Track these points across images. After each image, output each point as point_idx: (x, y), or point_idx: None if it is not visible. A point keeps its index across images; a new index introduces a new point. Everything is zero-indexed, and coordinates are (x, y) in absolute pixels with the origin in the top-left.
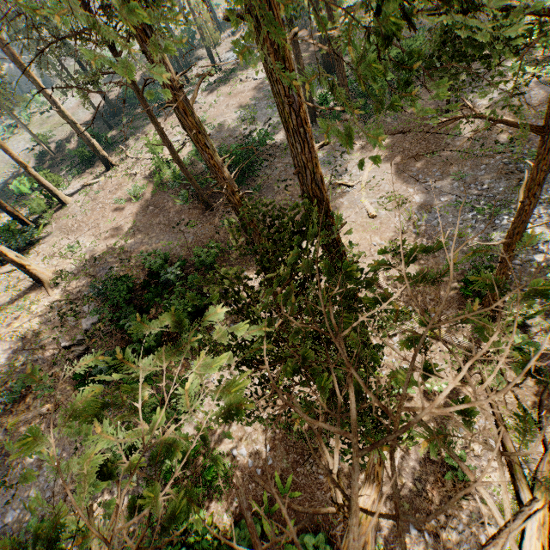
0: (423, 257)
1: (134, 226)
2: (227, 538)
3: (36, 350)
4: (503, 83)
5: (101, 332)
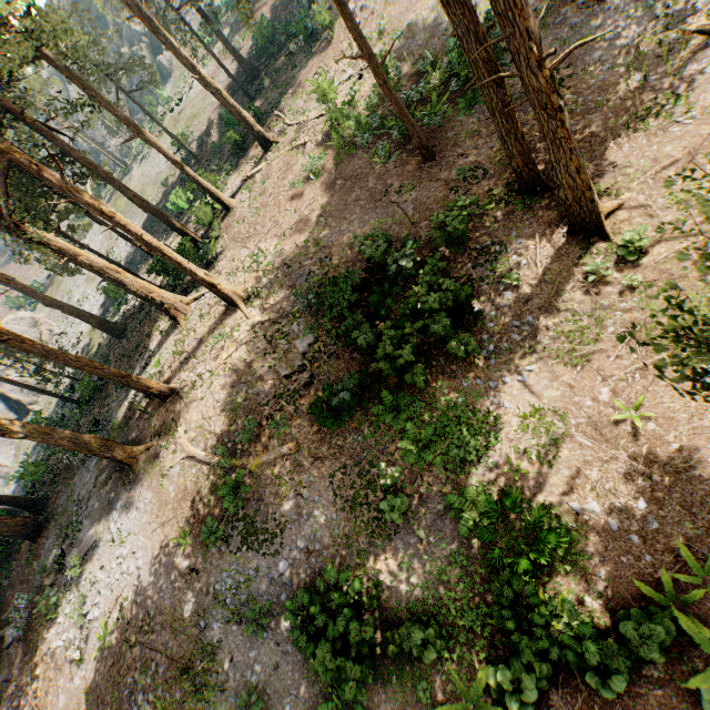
0: None
1: (323, 212)
2: (600, 629)
3: (254, 382)
4: None
5: (323, 353)
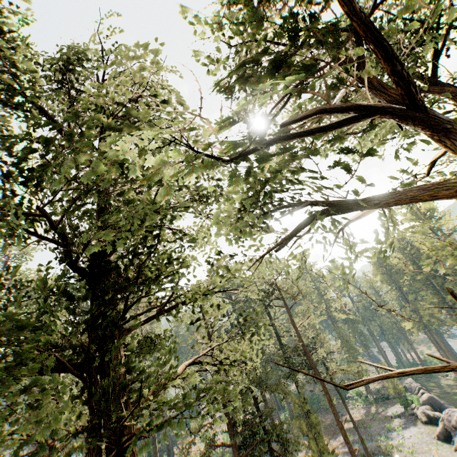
0: None
1: None
2: None
3: None
4: (352, 409)
5: None
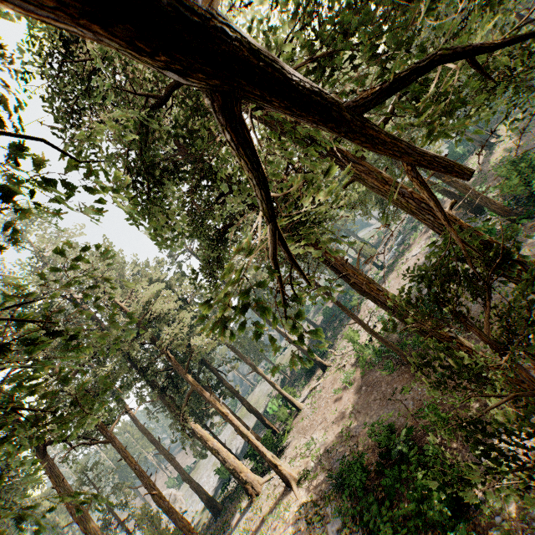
0: None
1: (353, 409)
2: None
3: None
4: None
5: None
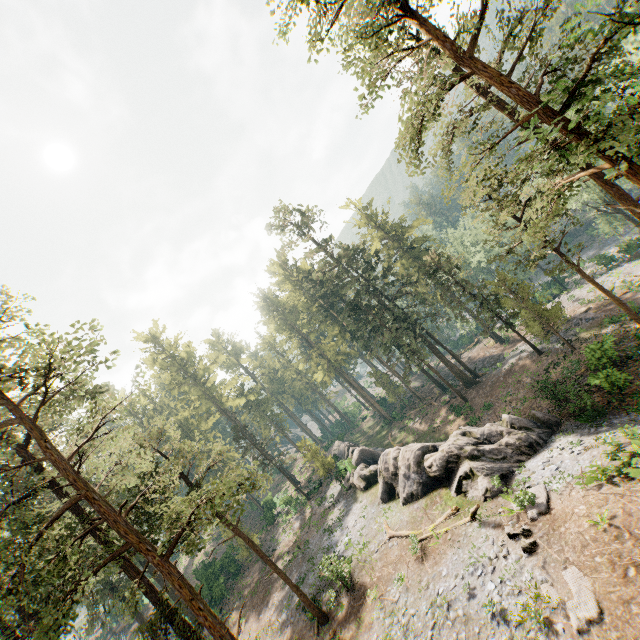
0: (290, 638)
1: None
2: None
3: None
4: (284, 530)
5: None
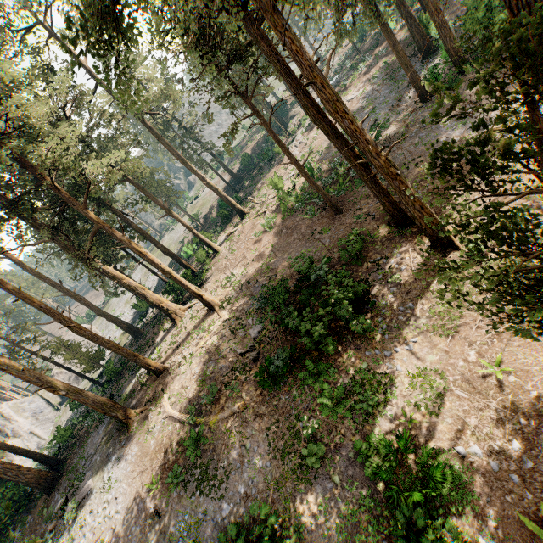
0: None
1: (273, 249)
2: None
3: (219, 359)
4: None
5: (267, 337)
